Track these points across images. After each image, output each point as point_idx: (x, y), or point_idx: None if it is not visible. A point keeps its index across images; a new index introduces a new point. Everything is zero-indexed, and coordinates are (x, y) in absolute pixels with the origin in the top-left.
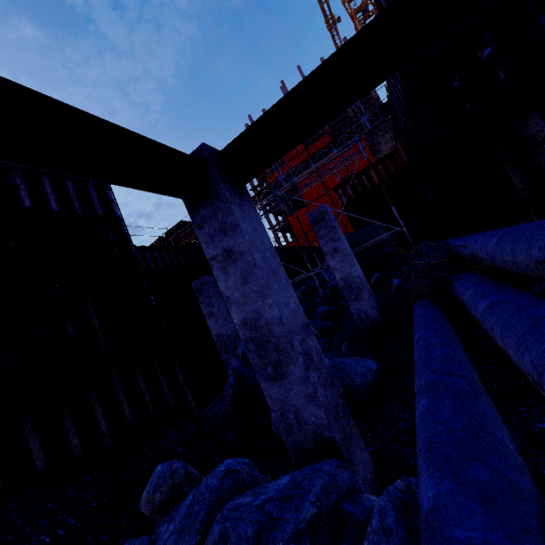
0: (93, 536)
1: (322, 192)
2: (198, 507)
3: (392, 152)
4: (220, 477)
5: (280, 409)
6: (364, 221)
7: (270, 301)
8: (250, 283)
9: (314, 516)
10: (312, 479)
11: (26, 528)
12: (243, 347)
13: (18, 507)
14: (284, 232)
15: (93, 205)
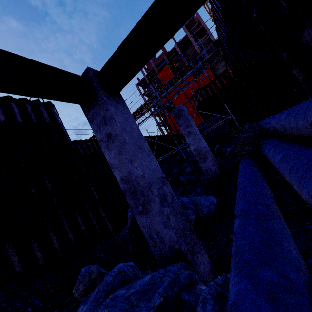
0: (49, 310)
1: (186, 101)
2: (100, 295)
3: (224, 72)
4: (114, 275)
5: (148, 231)
6: (209, 115)
7: (136, 164)
8: (123, 154)
9: (161, 304)
10: (163, 278)
11: (9, 308)
12: None
13: (5, 295)
14: (166, 127)
15: (43, 117)
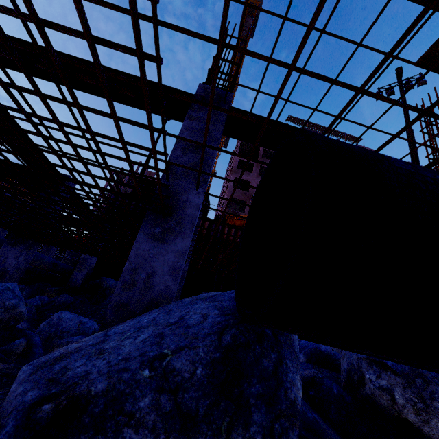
0: None
1: None
2: None
3: None
4: None
5: None
6: None
7: None
8: None
9: None
10: None
11: None
12: None
13: None
14: None
15: None
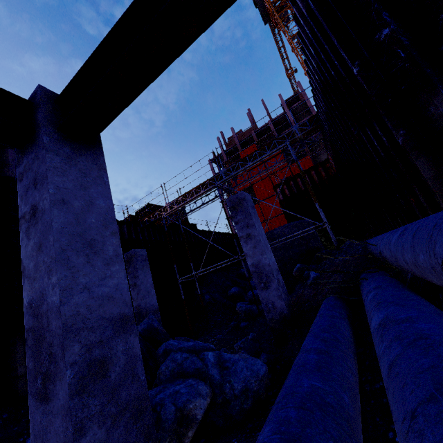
0: None
1: (272, 193)
2: None
3: (324, 161)
4: None
5: None
6: (297, 217)
7: (54, 278)
8: (43, 252)
9: None
10: None
11: None
12: (145, 324)
13: None
14: None
15: None
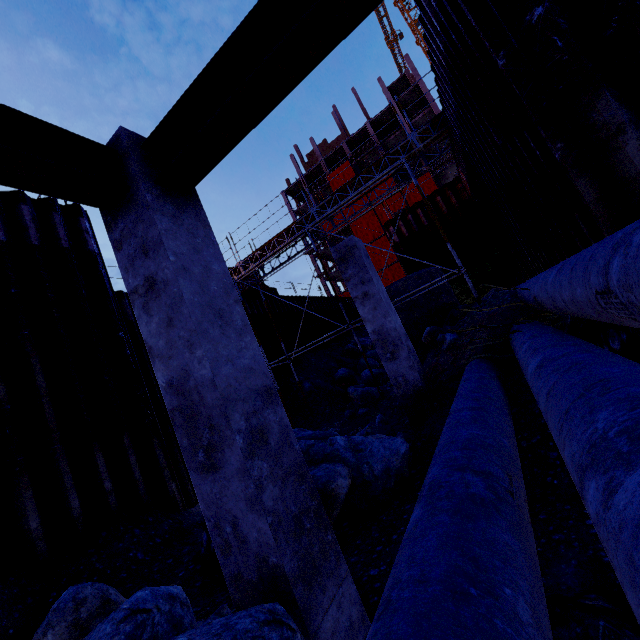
0: None
1: (379, 233)
2: None
3: (453, 181)
4: (118, 620)
5: (215, 516)
6: (420, 265)
7: (200, 352)
8: (176, 327)
9: None
10: None
11: None
12: None
13: None
14: (335, 281)
15: (57, 236)
